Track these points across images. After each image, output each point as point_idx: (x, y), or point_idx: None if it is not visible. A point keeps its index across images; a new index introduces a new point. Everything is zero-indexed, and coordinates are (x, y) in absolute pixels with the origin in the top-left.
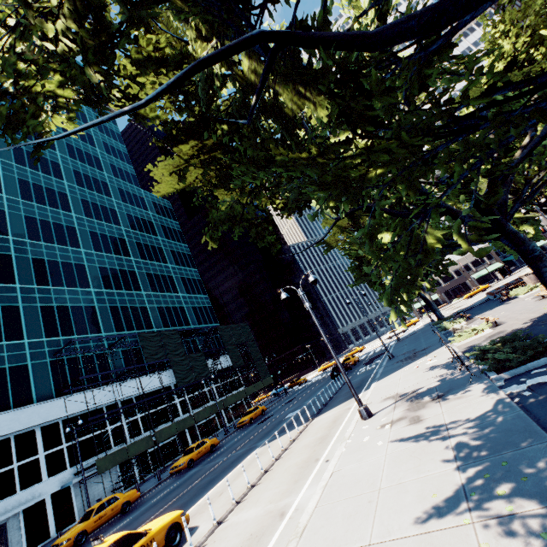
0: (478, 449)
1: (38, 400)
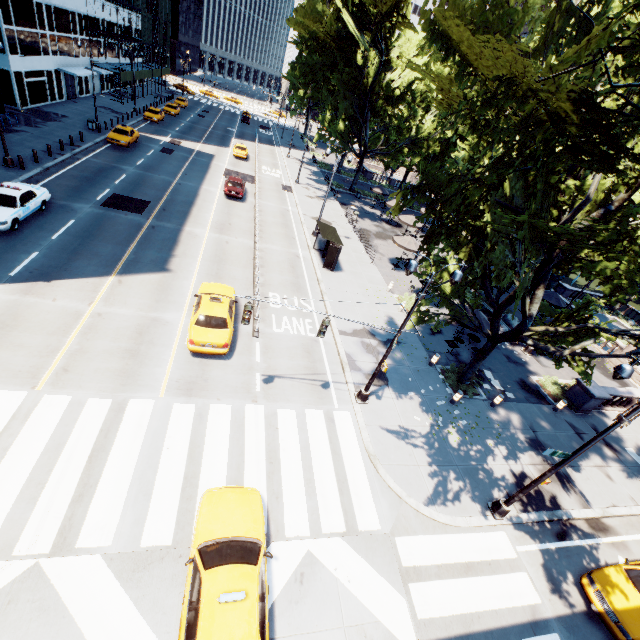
0: (315, 173)
1: None
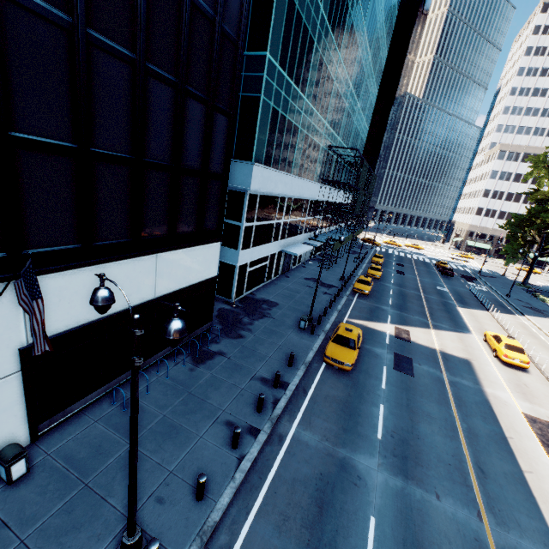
0: None
1: (315, 179)
